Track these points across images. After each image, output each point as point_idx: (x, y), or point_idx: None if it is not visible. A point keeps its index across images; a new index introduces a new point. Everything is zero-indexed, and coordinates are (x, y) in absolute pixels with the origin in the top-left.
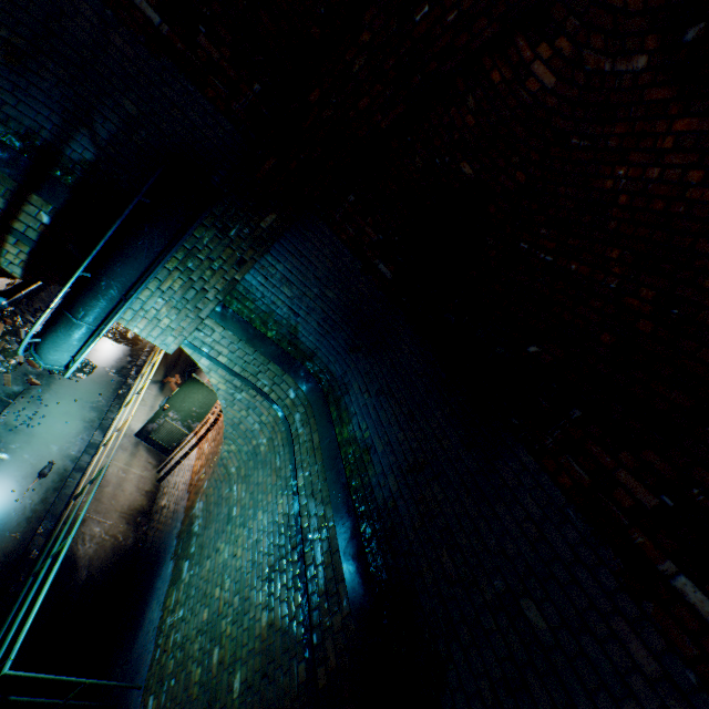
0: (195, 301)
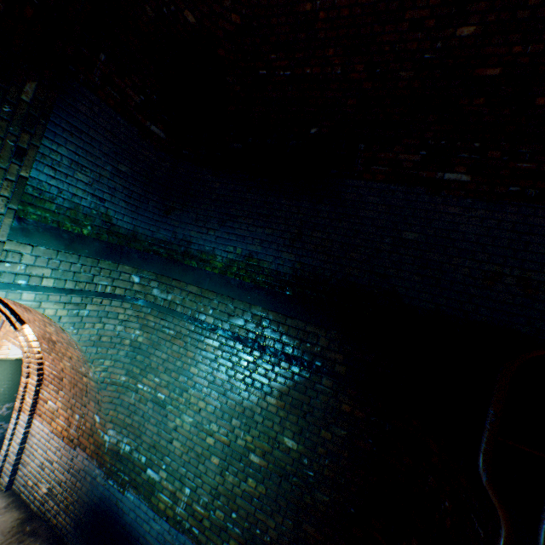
0: None
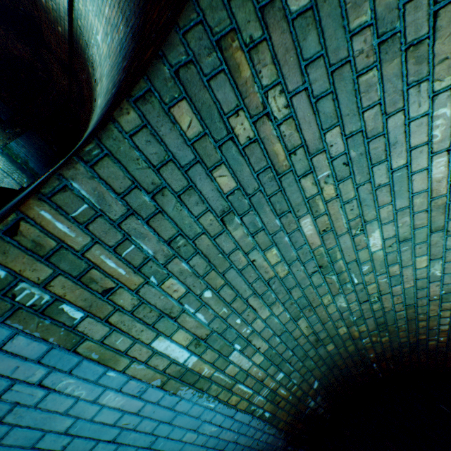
0: None
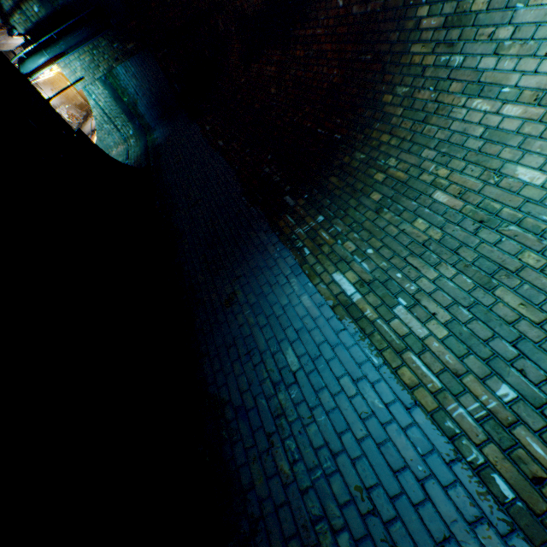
0: (94, 70)
